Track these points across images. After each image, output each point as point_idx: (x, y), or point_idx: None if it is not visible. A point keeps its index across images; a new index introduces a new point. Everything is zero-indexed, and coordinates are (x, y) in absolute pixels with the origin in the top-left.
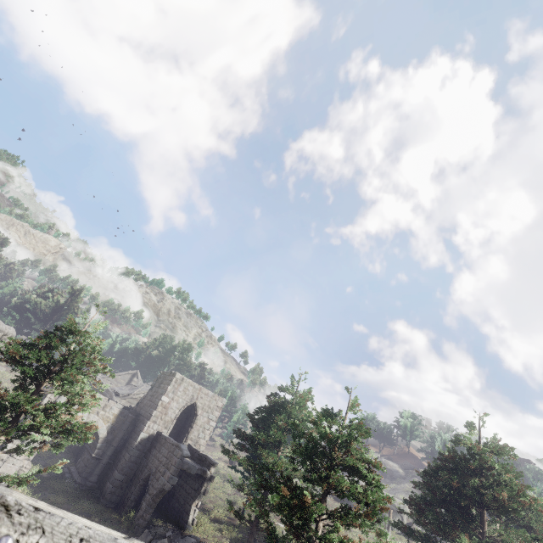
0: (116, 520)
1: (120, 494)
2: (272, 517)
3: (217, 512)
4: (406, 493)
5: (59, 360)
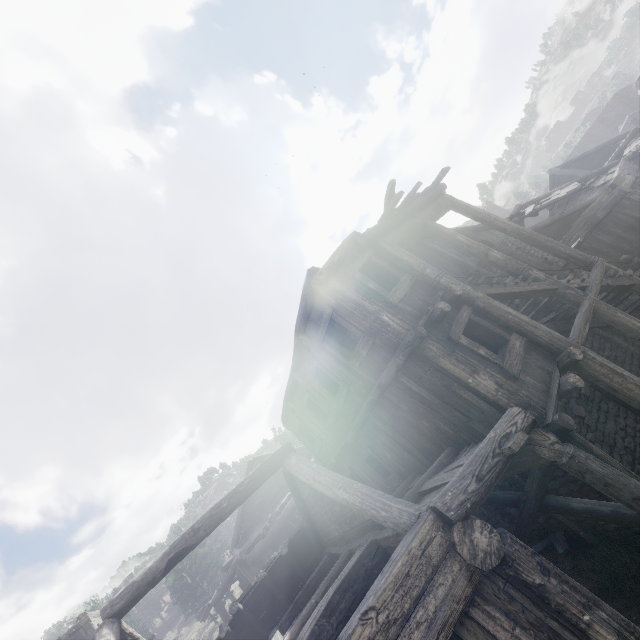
0: None
1: None
2: None
3: None
4: None
5: None
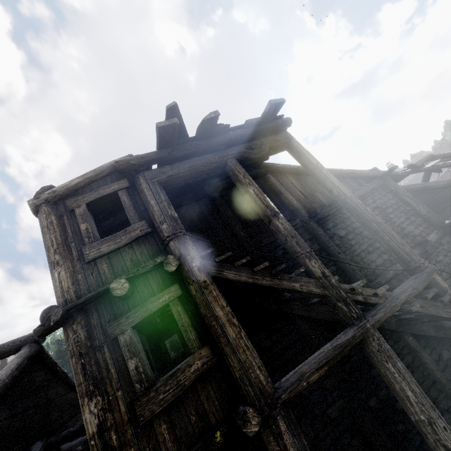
0: None
1: None
2: None
3: None
4: None
5: None
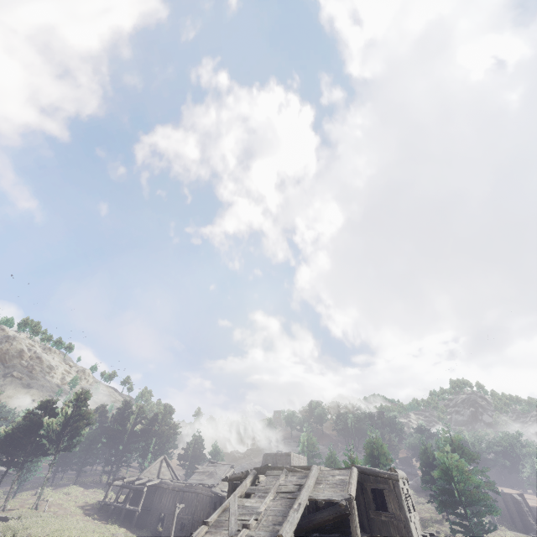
0: None
1: None
2: None
3: None
4: None
5: None
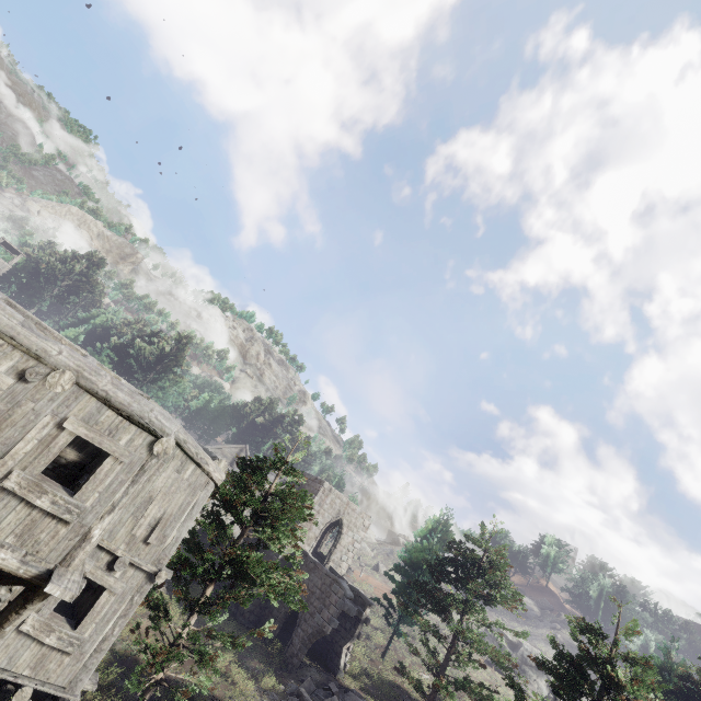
0: (264, 650)
1: (259, 614)
2: (414, 663)
3: (358, 651)
4: (546, 643)
5: (274, 508)
